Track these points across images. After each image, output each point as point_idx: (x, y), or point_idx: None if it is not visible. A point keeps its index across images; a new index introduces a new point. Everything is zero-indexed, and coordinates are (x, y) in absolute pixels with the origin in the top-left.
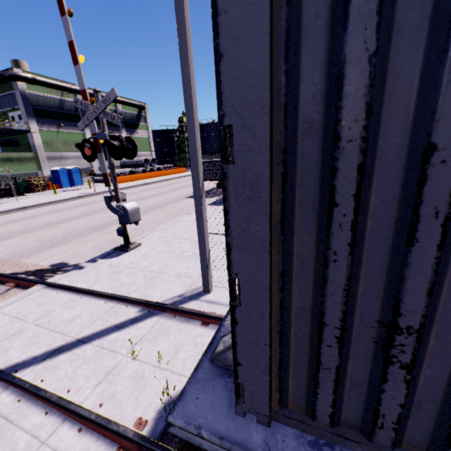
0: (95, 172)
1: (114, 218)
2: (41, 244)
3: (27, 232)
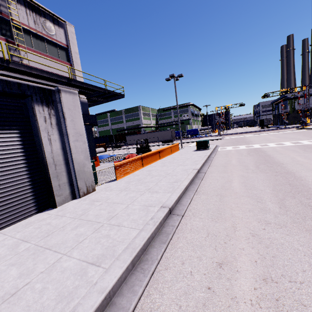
0: None
1: None
2: None
3: None
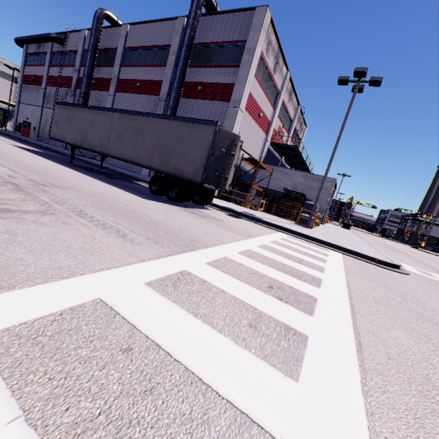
0: None
1: None
2: None
3: None
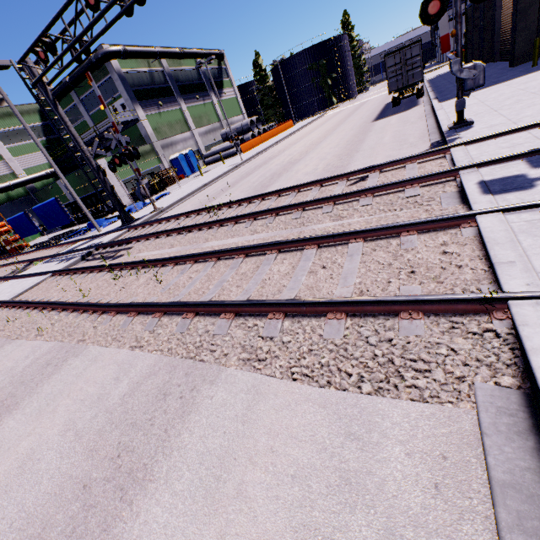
0: (203, 153)
1: (339, 149)
2: (322, 172)
3: (273, 180)
